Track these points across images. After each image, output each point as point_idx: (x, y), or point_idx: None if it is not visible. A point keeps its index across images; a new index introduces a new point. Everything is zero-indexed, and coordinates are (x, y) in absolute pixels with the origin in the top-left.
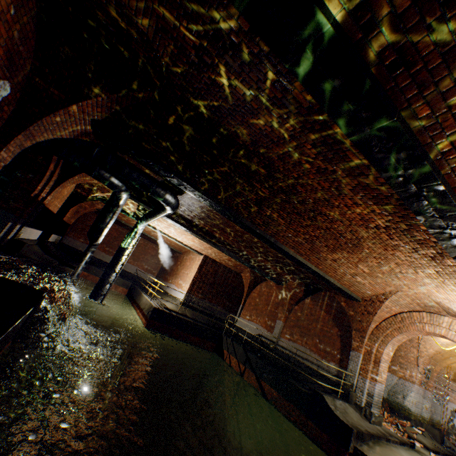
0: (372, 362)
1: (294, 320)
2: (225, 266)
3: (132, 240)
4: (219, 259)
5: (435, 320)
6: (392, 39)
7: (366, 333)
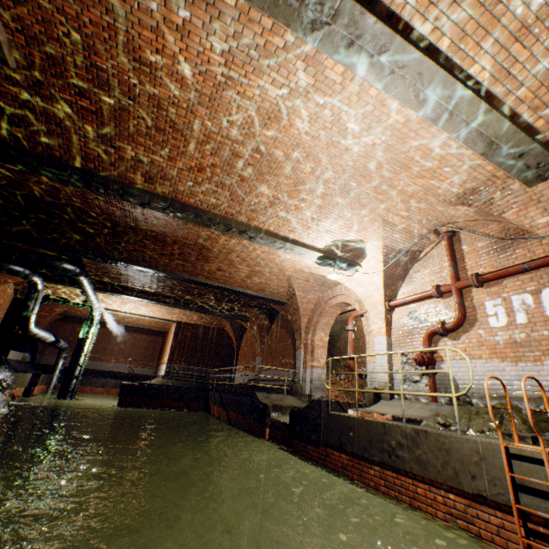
0: (311, 352)
1: (267, 350)
2: (205, 326)
3: (91, 328)
4: (194, 320)
5: (334, 292)
6: (2, 131)
7: (301, 329)
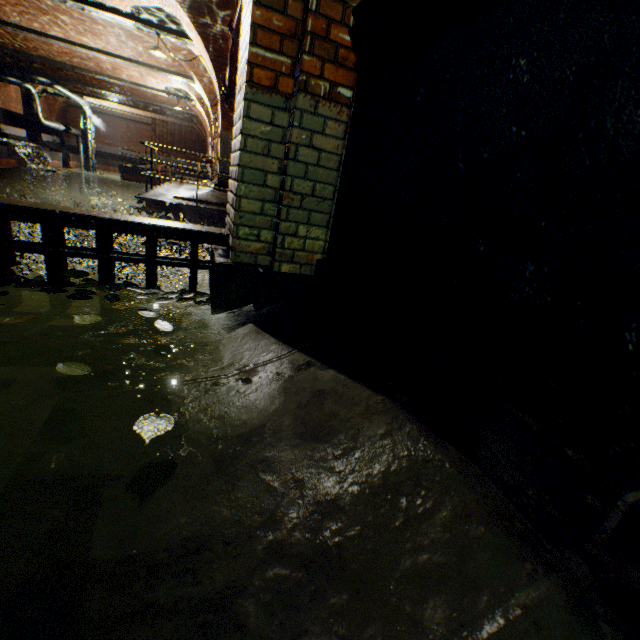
0: None
1: None
2: (177, 125)
3: (88, 121)
4: (166, 119)
5: None
6: None
7: (208, 137)
